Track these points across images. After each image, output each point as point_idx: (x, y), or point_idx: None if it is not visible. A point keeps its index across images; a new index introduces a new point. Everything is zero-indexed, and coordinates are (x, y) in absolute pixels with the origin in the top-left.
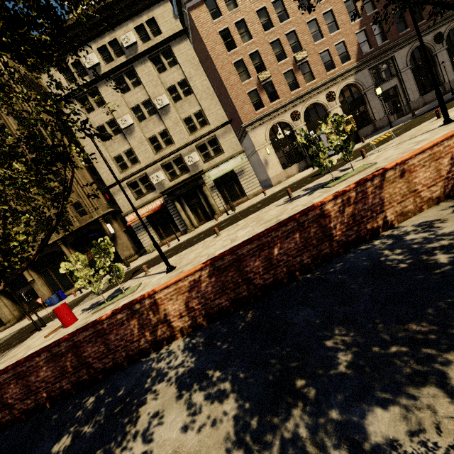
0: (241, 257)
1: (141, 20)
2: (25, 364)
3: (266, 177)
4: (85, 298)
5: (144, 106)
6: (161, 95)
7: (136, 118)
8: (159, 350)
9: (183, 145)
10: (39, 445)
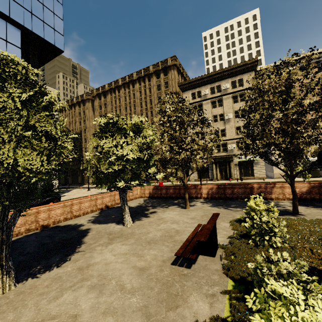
0: (225, 187)
1: (235, 79)
2: (169, 187)
3: (272, 171)
4: None
5: (219, 116)
6: (230, 113)
7: (213, 120)
8: (196, 199)
9: (230, 138)
10: (170, 201)
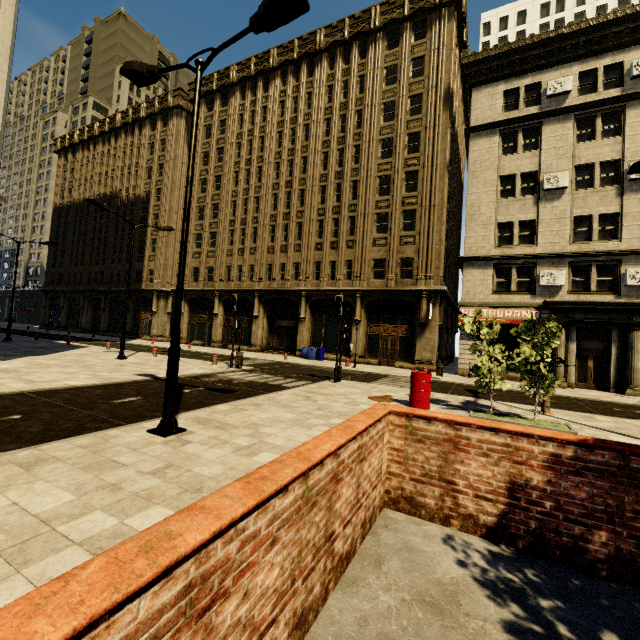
0: None
1: None
2: None
3: None
4: (377, 378)
5: (600, 169)
6: None
7: (573, 182)
8: None
9: (639, 248)
10: None
